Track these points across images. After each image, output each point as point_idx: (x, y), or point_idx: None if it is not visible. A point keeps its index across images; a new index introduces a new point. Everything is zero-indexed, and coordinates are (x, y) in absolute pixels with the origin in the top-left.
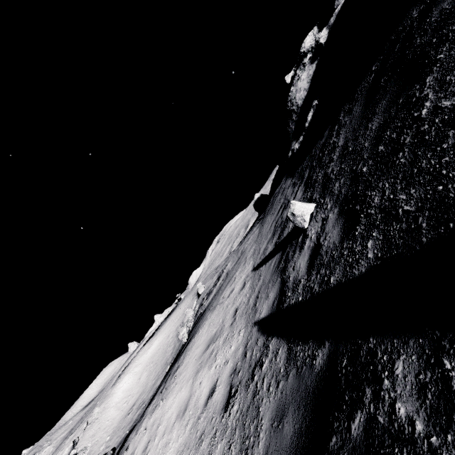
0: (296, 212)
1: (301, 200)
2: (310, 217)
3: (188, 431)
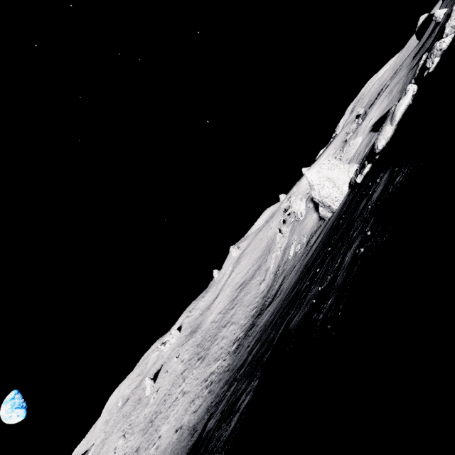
0: (436, 15)
1: (446, 8)
2: (444, 16)
3: (377, 116)
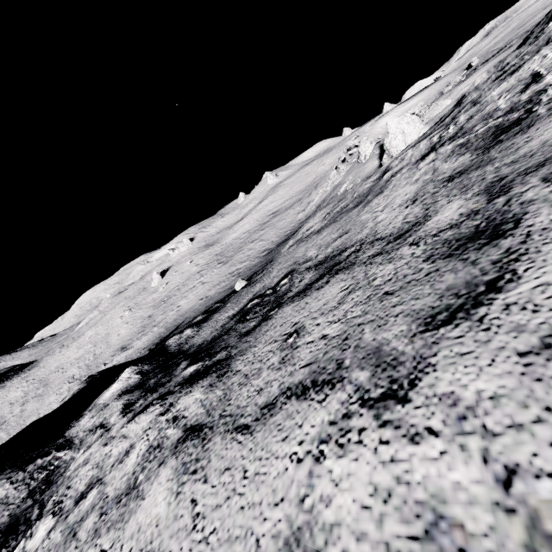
0: None
1: None
2: None
3: None
